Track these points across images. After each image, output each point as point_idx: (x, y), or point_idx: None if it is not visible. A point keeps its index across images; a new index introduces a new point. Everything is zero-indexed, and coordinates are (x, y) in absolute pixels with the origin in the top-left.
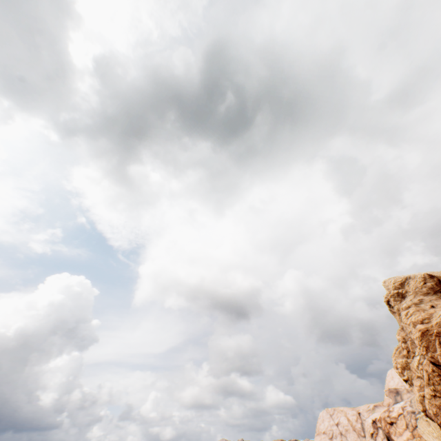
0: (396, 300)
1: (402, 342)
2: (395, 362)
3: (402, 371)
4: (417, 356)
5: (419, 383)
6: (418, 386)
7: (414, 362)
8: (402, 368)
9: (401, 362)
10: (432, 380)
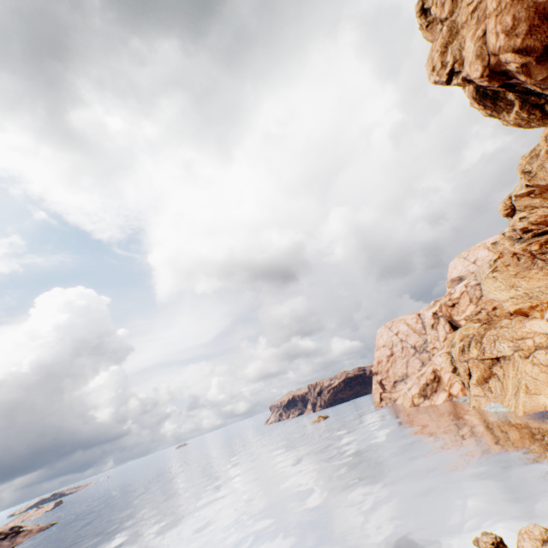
0: None
1: None
2: (430, 62)
3: (442, 60)
4: None
5: (477, 15)
6: (474, 27)
7: None
8: (443, 51)
9: (441, 41)
10: None
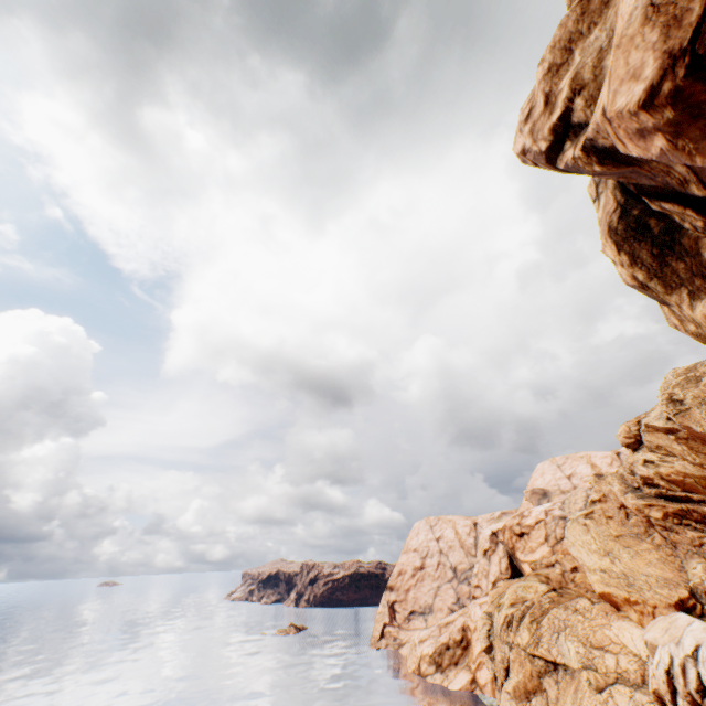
0: None
1: None
2: (527, 99)
3: (552, 87)
4: None
5: None
6: None
7: None
8: (560, 59)
9: (560, 33)
10: None
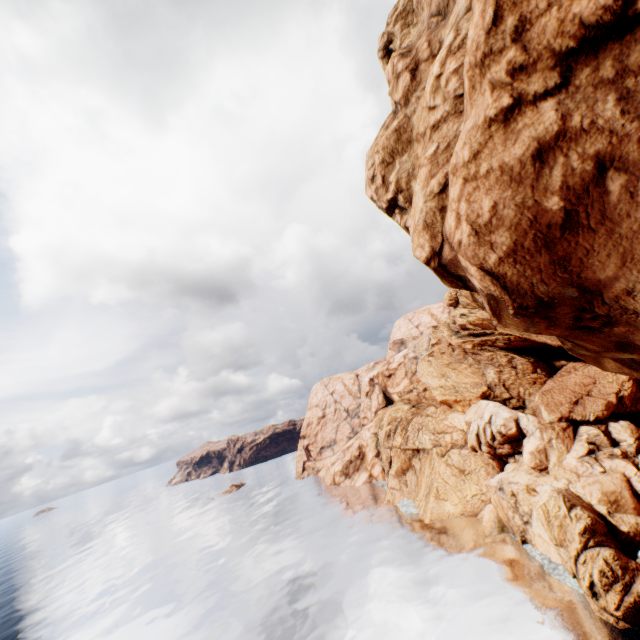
0: (410, 24)
1: (401, 56)
2: (371, 163)
3: (385, 174)
4: (450, 37)
5: (439, 143)
6: (431, 163)
7: (431, 77)
8: (388, 159)
9: (386, 140)
10: (520, 2)
